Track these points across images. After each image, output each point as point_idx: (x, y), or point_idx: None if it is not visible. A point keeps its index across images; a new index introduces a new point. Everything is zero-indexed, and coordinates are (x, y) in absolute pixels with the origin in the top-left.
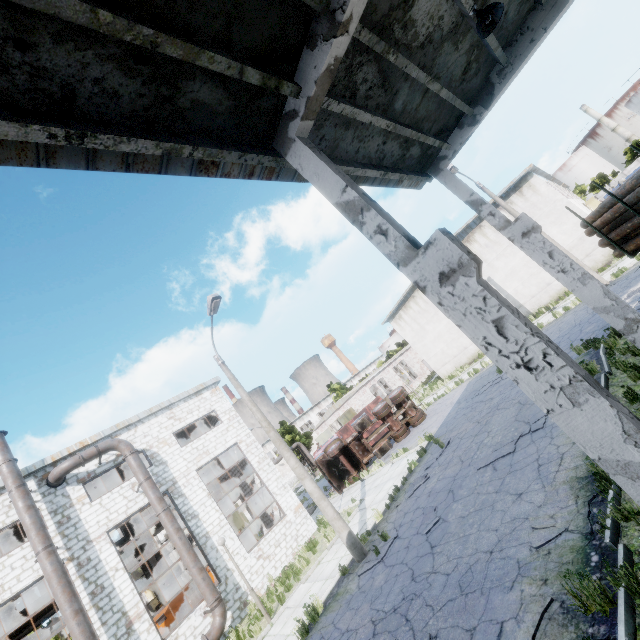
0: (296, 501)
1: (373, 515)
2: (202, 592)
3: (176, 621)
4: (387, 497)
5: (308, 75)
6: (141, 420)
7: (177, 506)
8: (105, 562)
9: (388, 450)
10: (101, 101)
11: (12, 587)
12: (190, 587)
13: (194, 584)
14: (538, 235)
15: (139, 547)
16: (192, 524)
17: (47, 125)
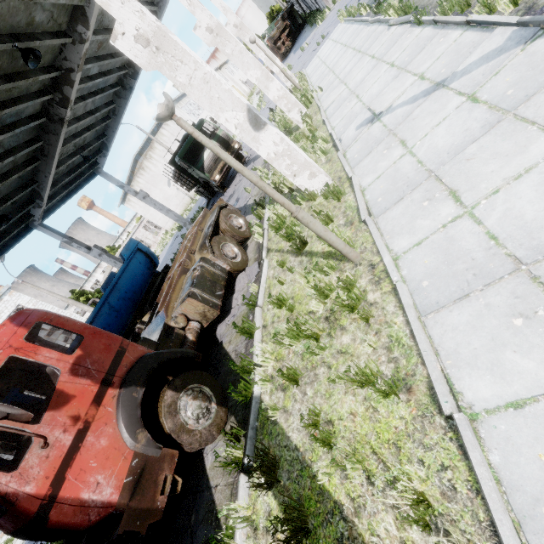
0: None
1: None
2: None
3: None
4: None
5: (36, 213)
6: None
7: None
8: None
9: None
10: None
11: None
12: None
13: None
14: (148, 198)
15: None
16: None
17: None
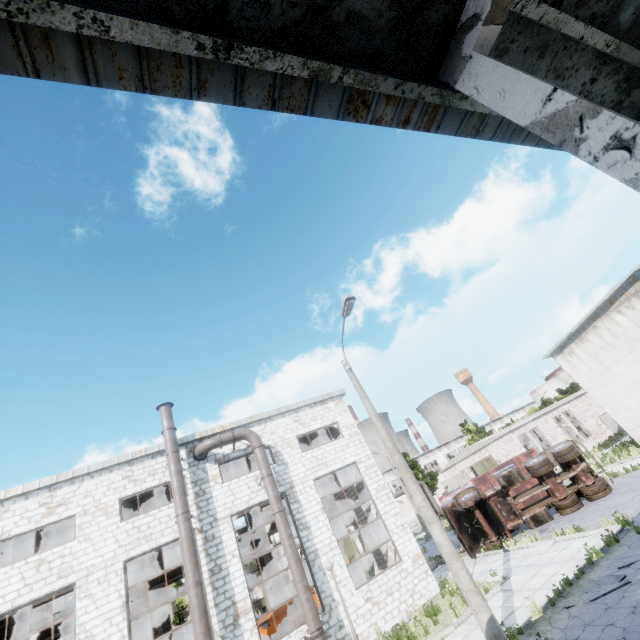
0: (415, 548)
1: (527, 606)
2: (305, 614)
3: (278, 633)
4: (548, 587)
5: None
6: (271, 417)
7: (292, 511)
8: (225, 544)
9: (545, 521)
10: (252, 13)
11: (157, 539)
12: (294, 602)
13: (298, 600)
14: None
15: (257, 541)
16: (303, 535)
17: (196, 33)
